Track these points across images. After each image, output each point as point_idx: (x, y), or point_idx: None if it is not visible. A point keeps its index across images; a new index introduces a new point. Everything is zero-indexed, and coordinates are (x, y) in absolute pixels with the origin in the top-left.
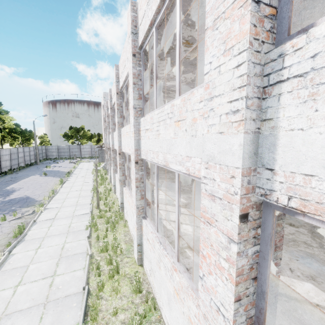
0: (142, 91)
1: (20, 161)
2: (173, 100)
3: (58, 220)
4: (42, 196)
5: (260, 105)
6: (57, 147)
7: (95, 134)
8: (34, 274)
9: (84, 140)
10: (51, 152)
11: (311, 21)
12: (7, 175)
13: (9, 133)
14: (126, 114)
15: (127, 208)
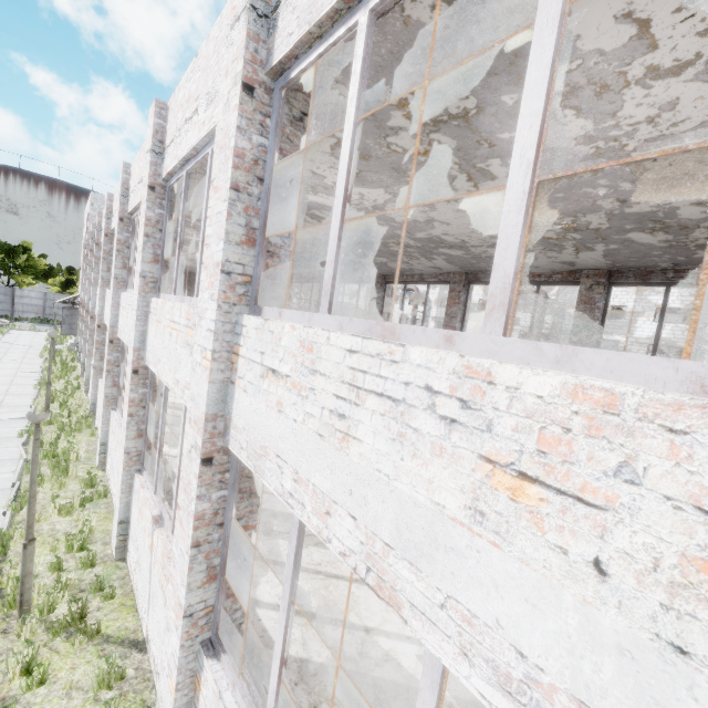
0: (128, 260)
1: None
2: None
3: None
4: None
5: (147, 320)
6: None
7: (60, 268)
8: None
9: (26, 277)
10: None
11: (303, 235)
12: None
13: None
14: None
15: (100, 408)
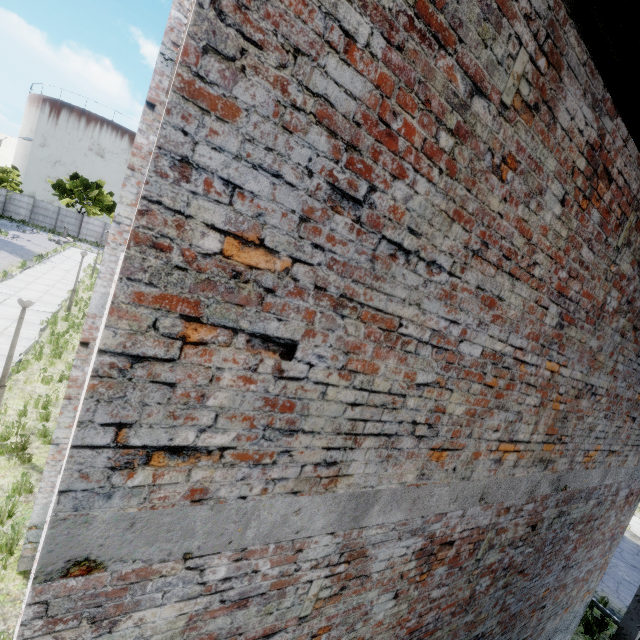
0: None
1: None
2: None
3: (6, 306)
4: None
5: None
6: (34, 201)
7: None
8: None
9: (94, 208)
10: (16, 205)
11: None
12: None
13: None
14: None
15: None
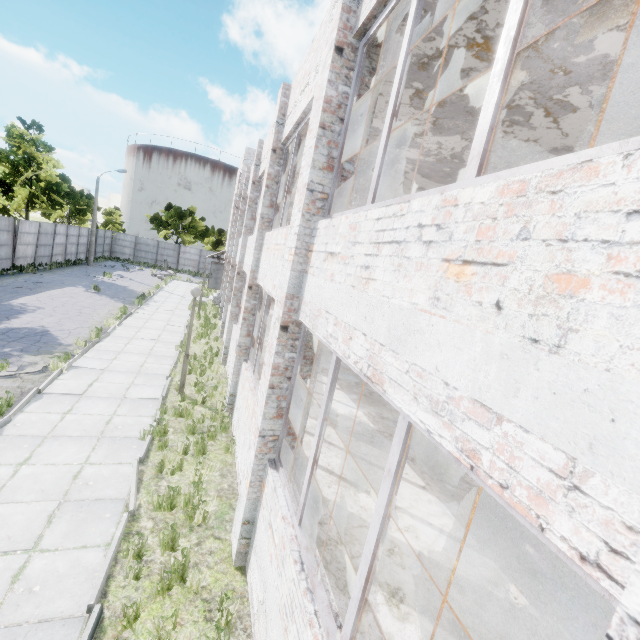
0: (339, 149)
1: (56, 252)
2: (447, 186)
3: (90, 400)
4: (76, 335)
5: None
6: (135, 238)
7: (213, 230)
8: None
9: (189, 236)
10: (121, 245)
11: None
12: (24, 274)
13: (45, 192)
14: (284, 201)
15: (241, 412)
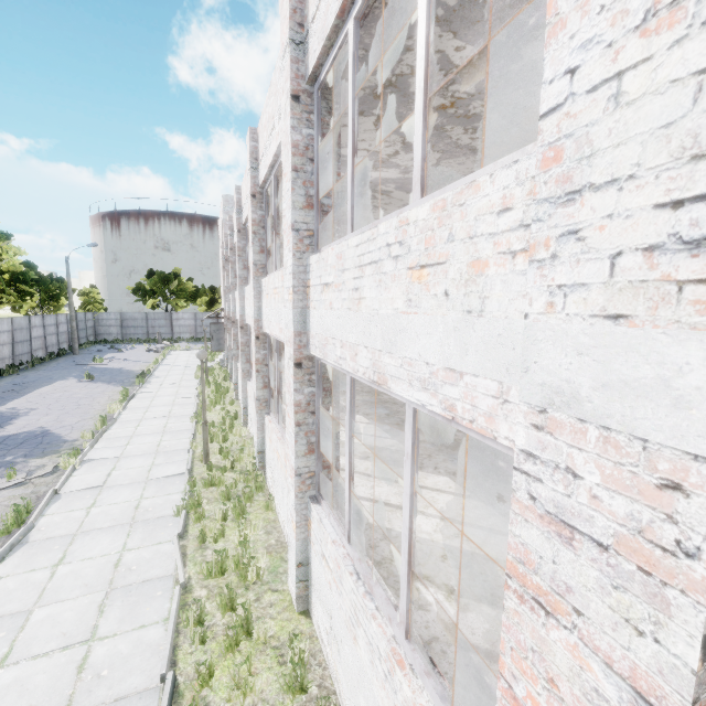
0: (315, 188)
1: (35, 347)
2: (403, 208)
3: (112, 489)
4: (80, 429)
5: None
6: (120, 315)
7: (204, 289)
8: (43, 637)
9: (179, 301)
10: (105, 326)
11: None
12: (5, 378)
13: (11, 284)
14: (273, 244)
15: (274, 466)
